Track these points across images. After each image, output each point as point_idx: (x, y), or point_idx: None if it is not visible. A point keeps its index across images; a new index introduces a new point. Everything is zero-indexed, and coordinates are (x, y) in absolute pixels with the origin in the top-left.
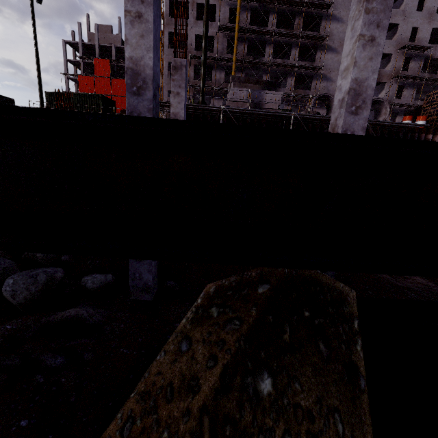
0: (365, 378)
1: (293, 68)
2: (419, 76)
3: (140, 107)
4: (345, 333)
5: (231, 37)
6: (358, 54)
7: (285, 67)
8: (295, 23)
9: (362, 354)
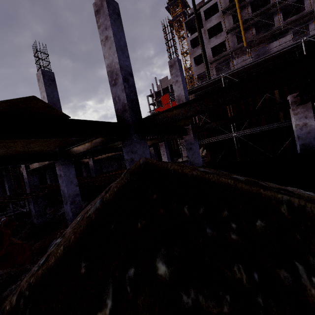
0: None
1: (312, 14)
2: None
3: (118, 92)
4: None
5: (238, 32)
6: None
7: (302, 19)
8: None
9: None
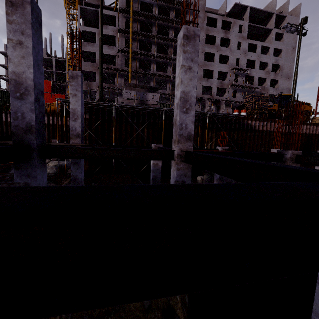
0: (180, 318)
1: (170, 78)
2: (243, 86)
3: (23, 108)
4: None
5: (127, 56)
6: (182, 76)
7: (165, 77)
8: (168, 51)
9: (179, 298)
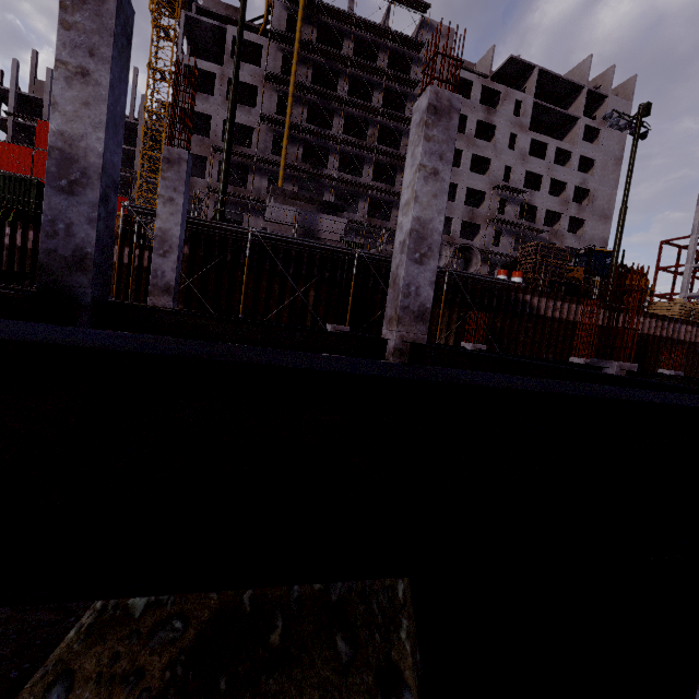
0: (412, 689)
1: (366, 189)
2: (516, 223)
3: (72, 214)
4: (383, 611)
5: (279, 133)
6: (419, 187)
7: (356, 186)
8: (368, 133)
9: (409, 646)
